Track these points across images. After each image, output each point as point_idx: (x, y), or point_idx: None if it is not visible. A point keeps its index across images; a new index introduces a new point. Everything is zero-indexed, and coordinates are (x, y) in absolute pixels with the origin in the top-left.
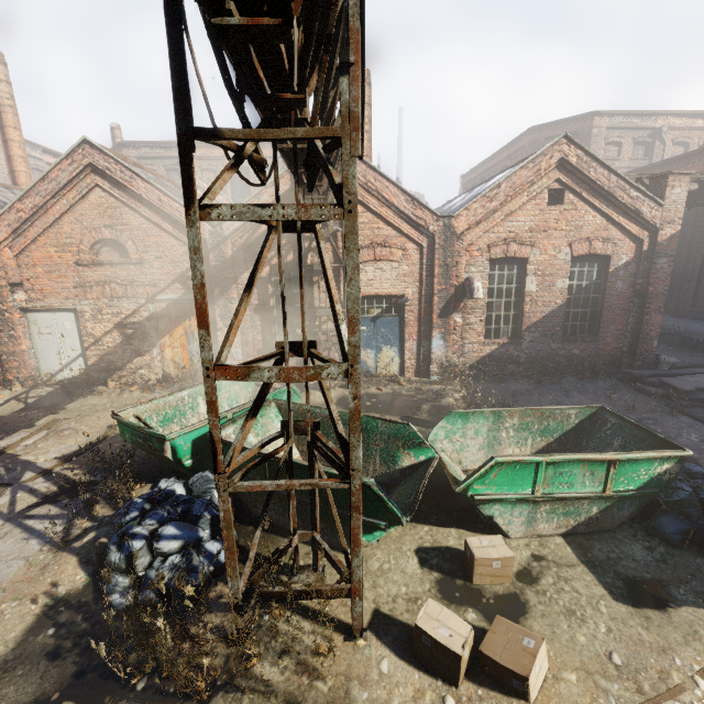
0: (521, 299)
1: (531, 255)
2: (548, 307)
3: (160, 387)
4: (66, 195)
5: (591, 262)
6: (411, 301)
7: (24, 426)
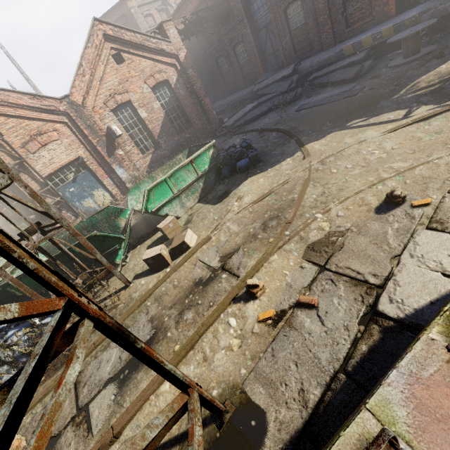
0: (144, 124)
1: (131, 97)
2: (159, 121)
3: None
4: None
5: (162, 87)
6: (87, 158)
7: None
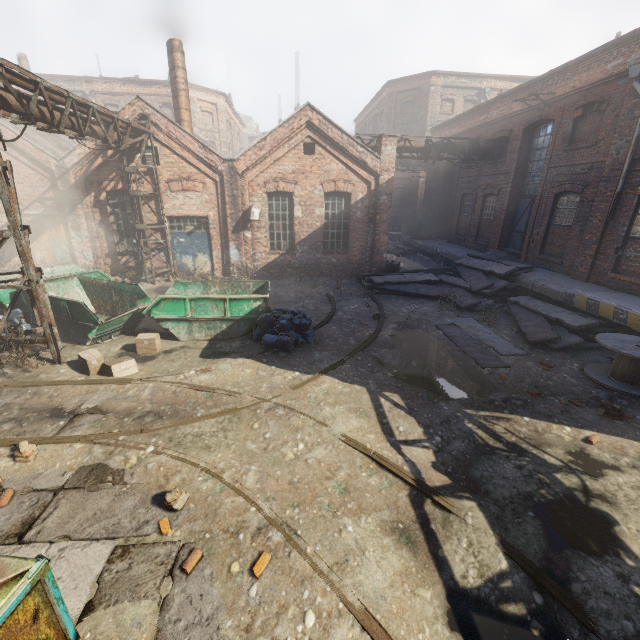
0: (294, 222)
1: (296, 191)
2: (311, 228)
3: None
4: None
5: (340, 197)
6: (214, 221)
7: None
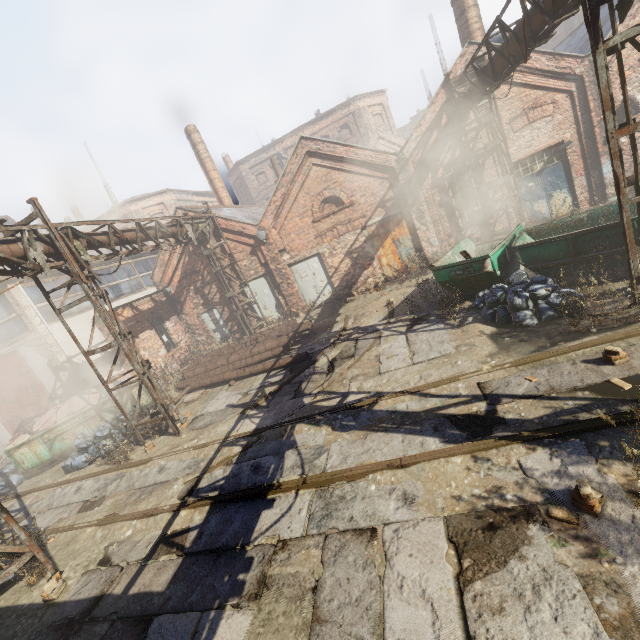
0: None
1: None
2: None
3: (387, 285)
4: (297, 180)
5: None
6: (571, 144)
7: (332, 323)
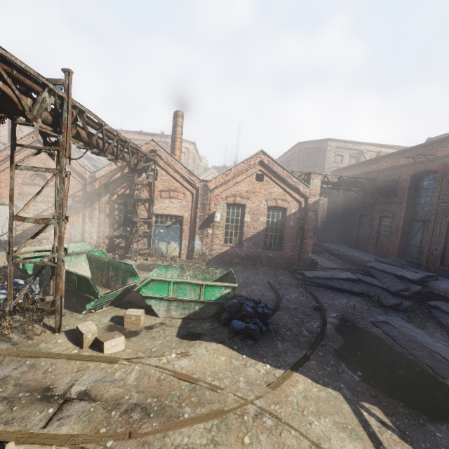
0: (243, 225)
1: (247, 204)
2: (256, 230)
3: None
4: (24, 151)
5: (278, 210)
6: (187, 220)
7: None
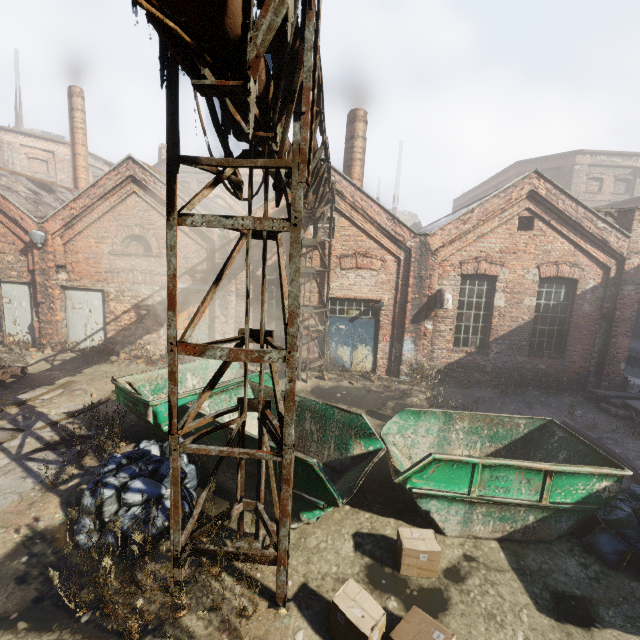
0: (490, 313)
1: (501, 274)
2: (515, 322)
3: (161, 362)
4: (109, 198)
5: (558, 284)
6: (387, 307)
7: (47, 383)
